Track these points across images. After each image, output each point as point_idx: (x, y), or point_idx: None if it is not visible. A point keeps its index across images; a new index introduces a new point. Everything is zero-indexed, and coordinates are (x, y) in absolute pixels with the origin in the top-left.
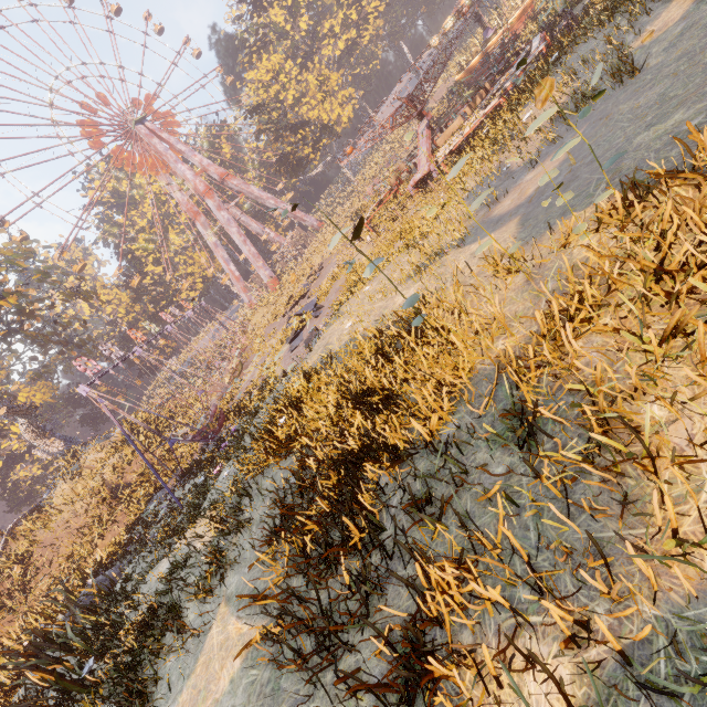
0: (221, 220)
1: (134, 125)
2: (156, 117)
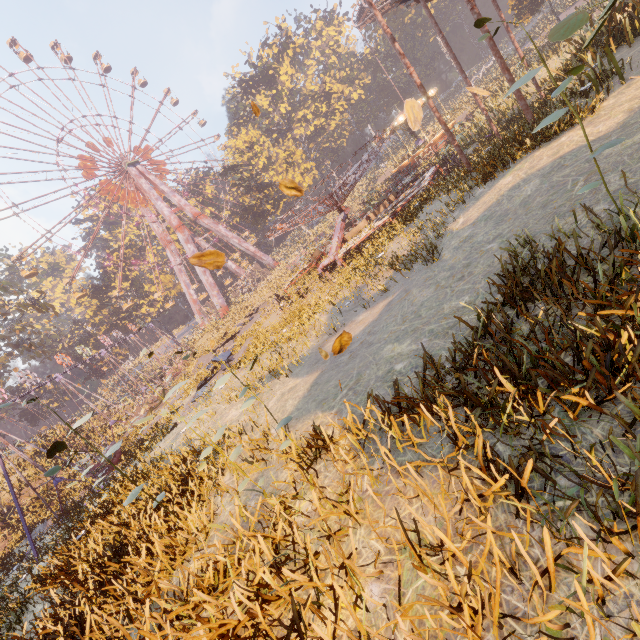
0: (187, 251)
1: (127, 166)
2: (149, 161)
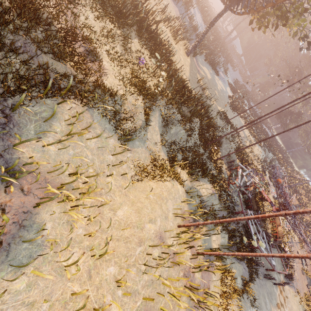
0: None
1: None
2: None
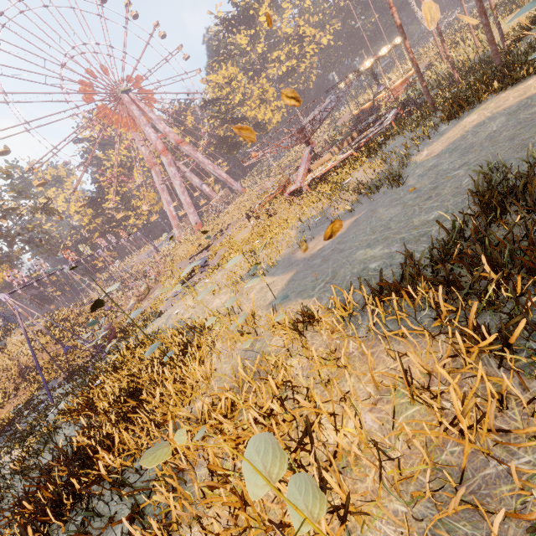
0: (169, 173)
1: (120, 93)
2: (139, 90)
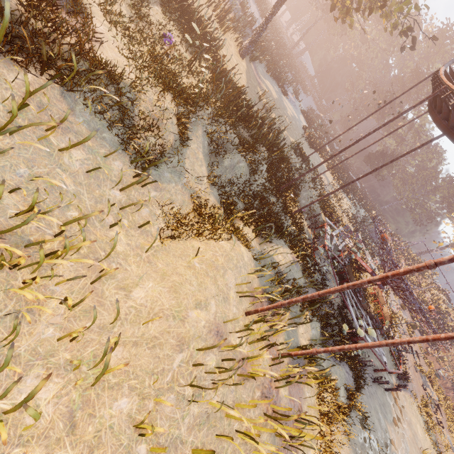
0: None
1: None
2: None
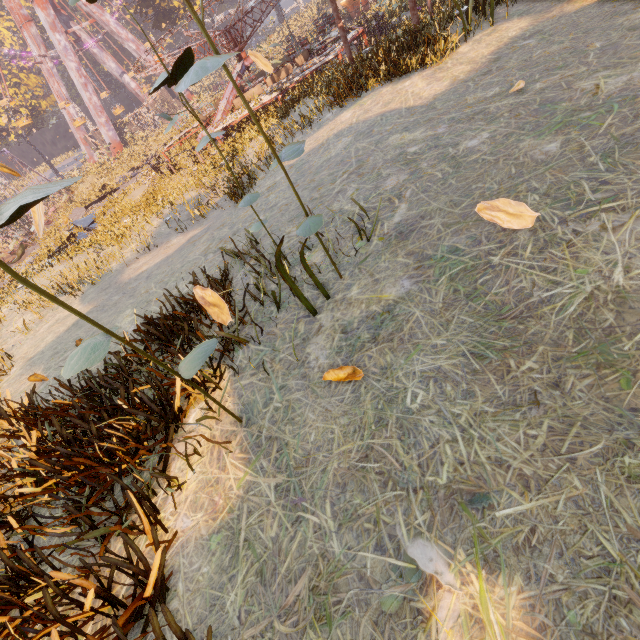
0: (56, 45)
1: None
2: None
